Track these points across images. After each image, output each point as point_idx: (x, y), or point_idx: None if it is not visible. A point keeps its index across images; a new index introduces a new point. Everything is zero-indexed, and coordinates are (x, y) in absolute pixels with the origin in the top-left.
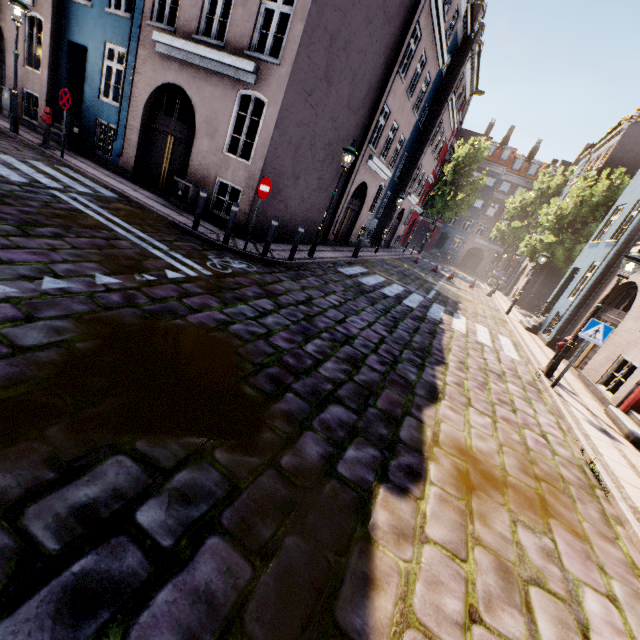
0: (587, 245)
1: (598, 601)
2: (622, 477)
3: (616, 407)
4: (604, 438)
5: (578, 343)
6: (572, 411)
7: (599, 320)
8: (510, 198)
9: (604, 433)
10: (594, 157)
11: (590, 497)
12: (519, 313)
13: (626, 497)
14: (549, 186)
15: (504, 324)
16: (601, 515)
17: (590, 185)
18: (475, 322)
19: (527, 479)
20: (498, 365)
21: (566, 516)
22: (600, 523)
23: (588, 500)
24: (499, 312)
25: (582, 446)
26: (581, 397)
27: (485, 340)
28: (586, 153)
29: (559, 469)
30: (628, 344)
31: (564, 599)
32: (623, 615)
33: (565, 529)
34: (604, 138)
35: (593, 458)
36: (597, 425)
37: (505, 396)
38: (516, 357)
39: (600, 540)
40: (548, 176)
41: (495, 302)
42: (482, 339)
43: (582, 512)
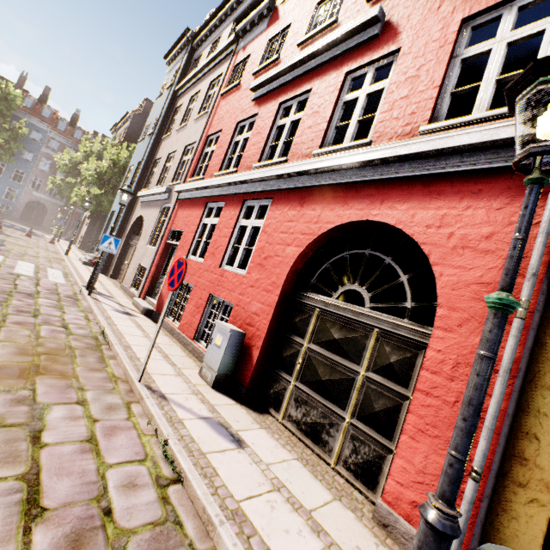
0: (118, 194)
1: (65, 409)
2: (127, 333)
3: (139, 297)
4: (124, 316)
5: (121, 265)
6: (103, 306)
7: (131, 246)
8: (59, 154)
9: (126, 314)
10: (119, 133)
11: (94, 351)
12: (83, 255)
13: (124, 342)
14: (92, 150)
15: (61, 261)
16: (99, 358)
17: (118, 152)
18: (19, 260)
19: (24, 358)
20: (34, 288)
21: (60, 369)
22: (95, 363)
23: (91, 353)
24: (60, 254)
25: (101, 324)
26: (117, 298)
27: (26, 272)
28: (114, 130)
29: (70, 343)
30: (142, 255)
31: (23, 423)
32: (87, 407)
33: (54, 378)
34: (122, 120)
35: (106, 328)
36: (122, 311)
37: (30, 307)
38: (63, 281)
39: (90, 373)
40: (90, 142)
41: (58, 247)
42: (22, 271)
43: (80, 362)
